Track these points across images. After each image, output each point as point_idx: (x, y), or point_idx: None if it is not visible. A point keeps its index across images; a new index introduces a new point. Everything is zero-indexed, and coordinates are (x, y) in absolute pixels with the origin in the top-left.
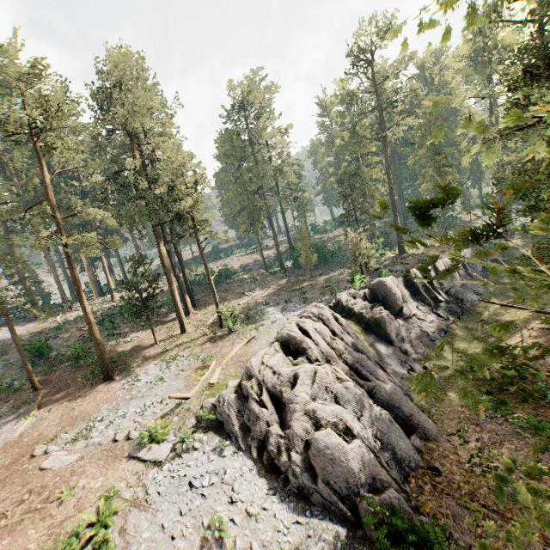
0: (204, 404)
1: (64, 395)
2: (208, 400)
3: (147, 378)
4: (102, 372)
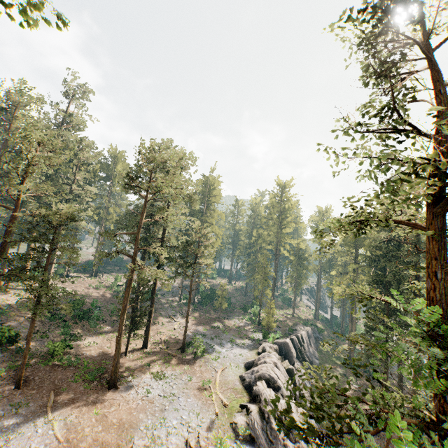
0: (239, 421)
1: (70, 399)
2: (241, 418)
3: (156, 391)
4: (110, 379)
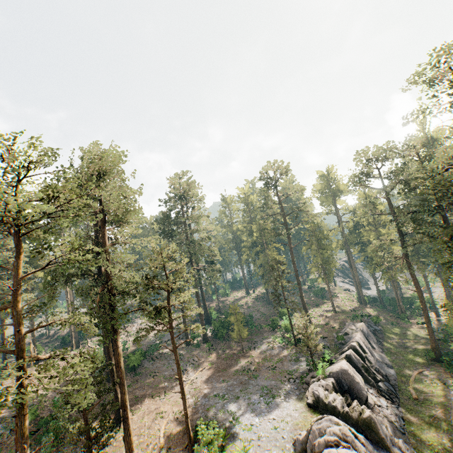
0: None
1: None
2: None
3: None
4: None
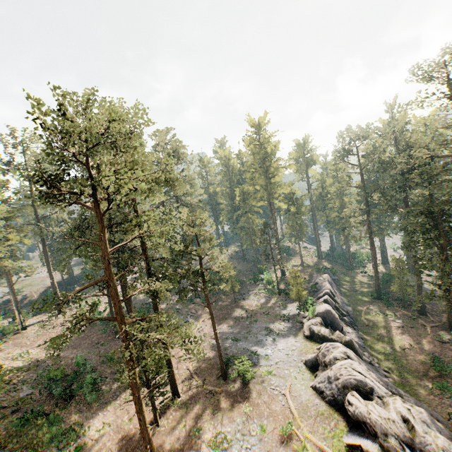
0: None
1: None
2: None
3: None
4: None
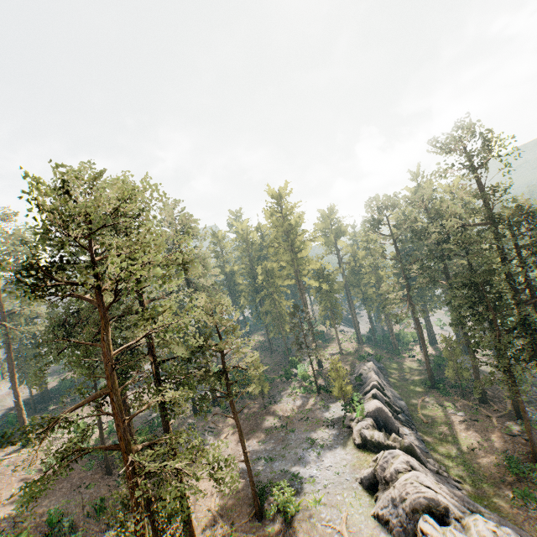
0: None
1: None
2: None
3: None
4: None
